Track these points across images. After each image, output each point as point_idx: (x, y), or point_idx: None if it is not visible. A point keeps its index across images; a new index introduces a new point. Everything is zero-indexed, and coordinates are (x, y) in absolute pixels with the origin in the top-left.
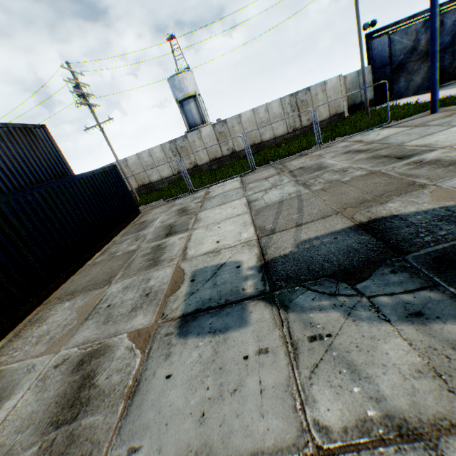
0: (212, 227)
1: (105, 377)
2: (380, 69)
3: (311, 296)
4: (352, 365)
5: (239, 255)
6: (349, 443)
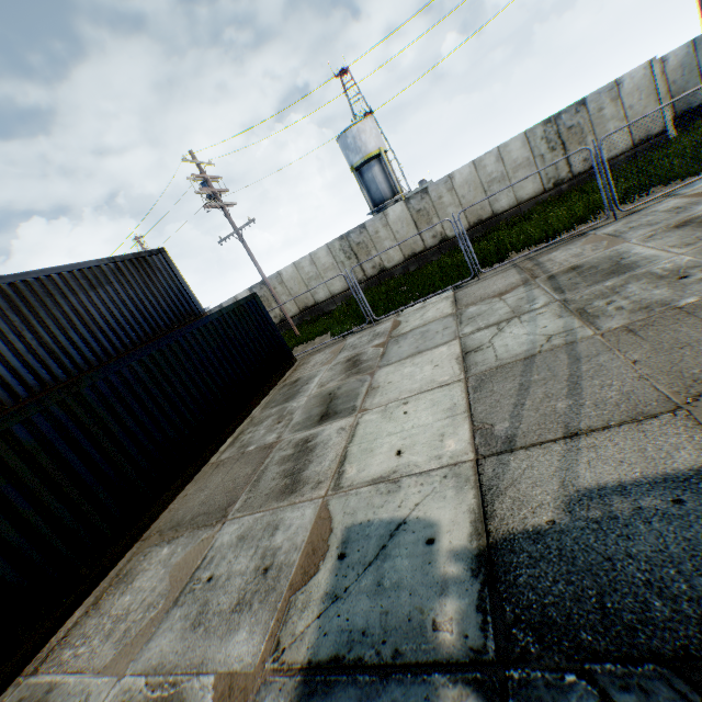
0: (394, 411)
1: None
2: None
3: None
4: None
5: (434, 503)
6: None
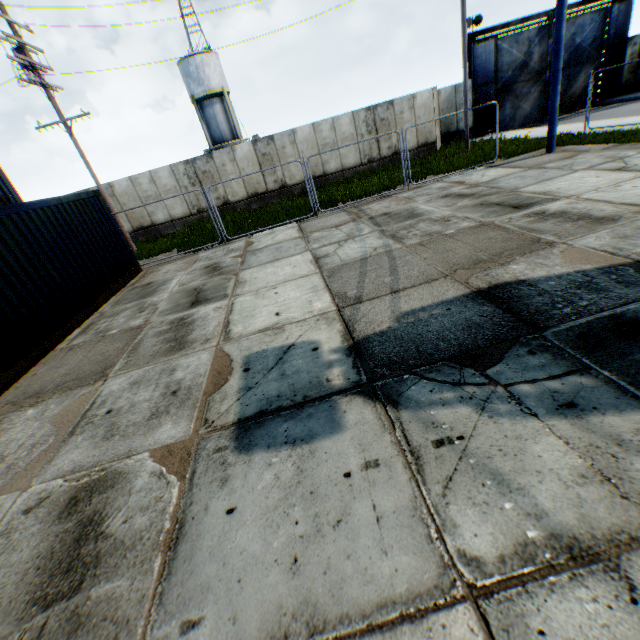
0: (265, 293)
1: (121, 520)
2: (483, 87)
3: (428, 387)
4: (497, 474)
5: (313, 333)
6: (510, 576)
